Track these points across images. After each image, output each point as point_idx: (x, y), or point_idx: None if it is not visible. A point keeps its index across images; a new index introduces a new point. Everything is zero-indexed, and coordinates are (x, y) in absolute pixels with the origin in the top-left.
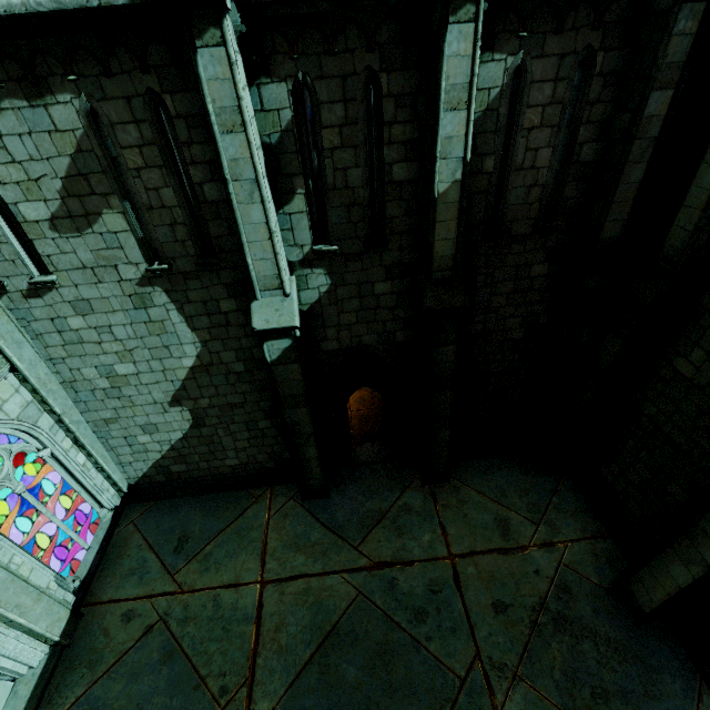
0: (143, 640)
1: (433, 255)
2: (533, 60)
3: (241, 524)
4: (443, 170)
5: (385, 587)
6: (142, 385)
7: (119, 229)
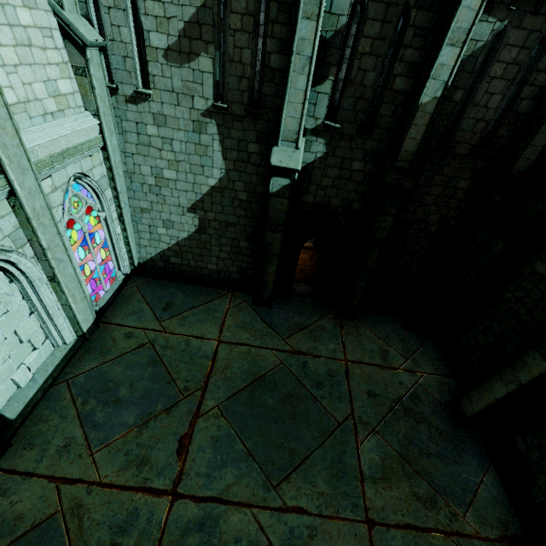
0: (137, 350)
1: (401, 148)
2: (512, 28)
3: (209, 306)
4: (430, 87)
5: (299, 364)
6: (176, 190)
7: (206, 70)
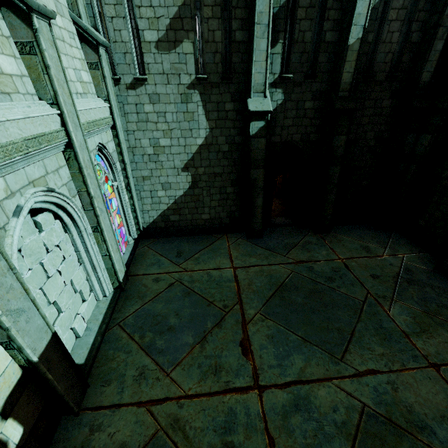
0: (169, 288)
1: (341, 81)
2: None
3: (213, 247)
4: (353, 31)
5: (307, 269)
6: (171, 154)
7: (188, 52)
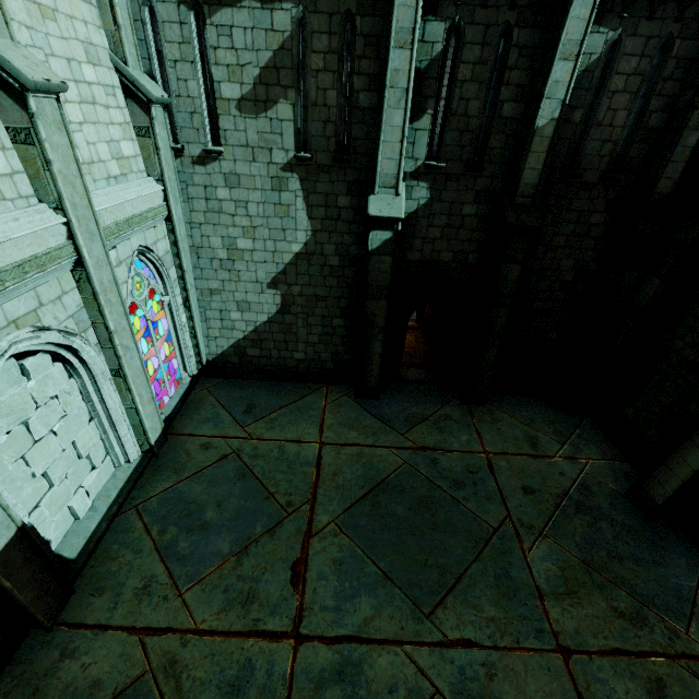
0: (220, 463)
1: (520, 181)
2: (627, 37)
3: (301, 404)
4: (545, 108)
5: (428, 462)
6: (252, 262)
7: (285, 117)
